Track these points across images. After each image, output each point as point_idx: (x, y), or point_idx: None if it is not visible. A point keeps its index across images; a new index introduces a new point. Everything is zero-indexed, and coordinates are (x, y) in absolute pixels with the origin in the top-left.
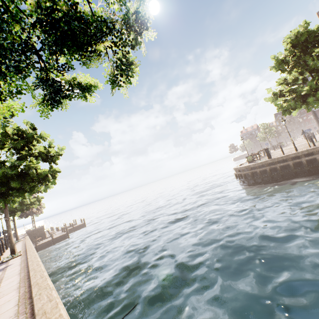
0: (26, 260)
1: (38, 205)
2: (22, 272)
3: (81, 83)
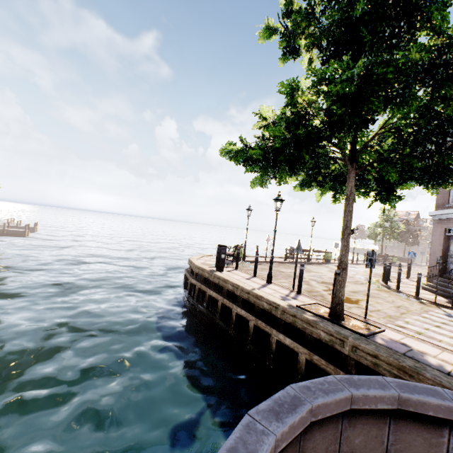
0: None
1: None
2: None
3: None
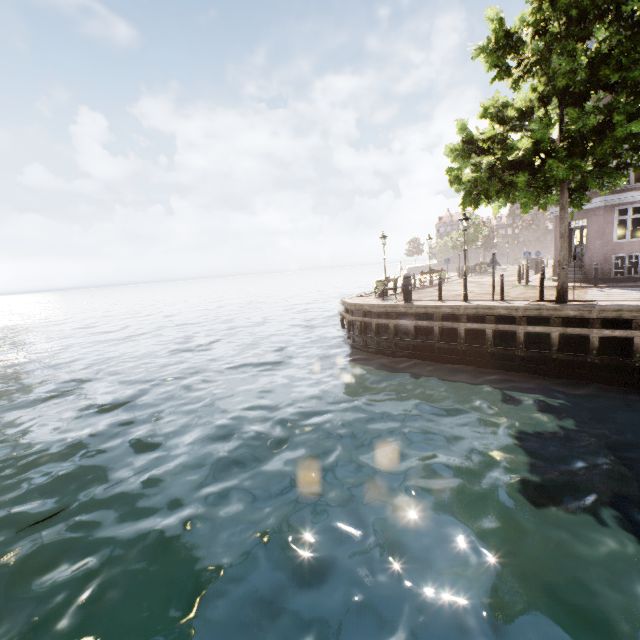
0: None
1: None
2: None
3: None
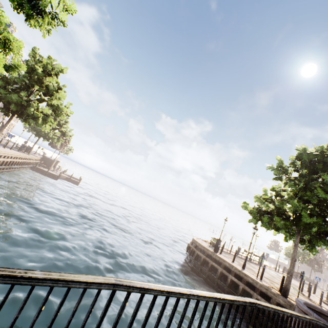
0: None
1: (55, 142)
2: None
3: None
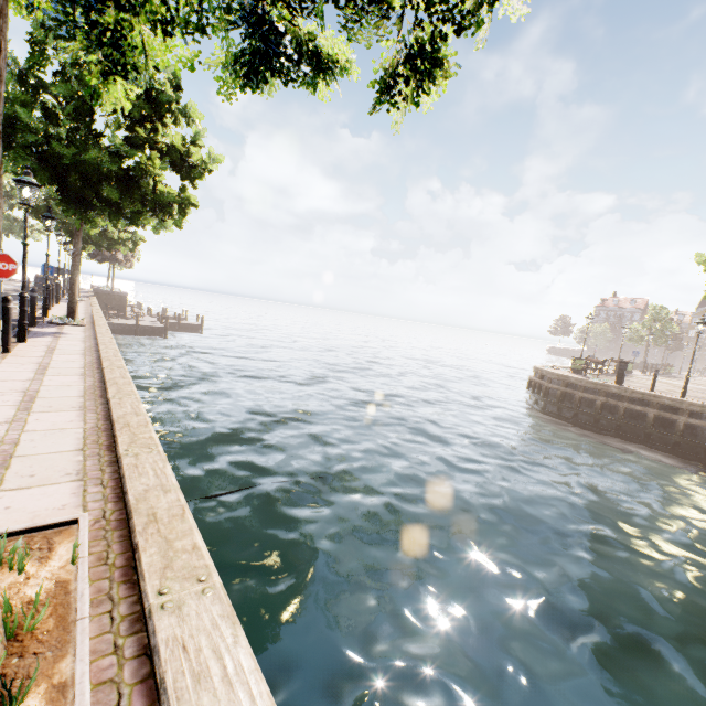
0: (93, 339)
1: (130, 249)
2: (87, 354)
3: (320, 54)
